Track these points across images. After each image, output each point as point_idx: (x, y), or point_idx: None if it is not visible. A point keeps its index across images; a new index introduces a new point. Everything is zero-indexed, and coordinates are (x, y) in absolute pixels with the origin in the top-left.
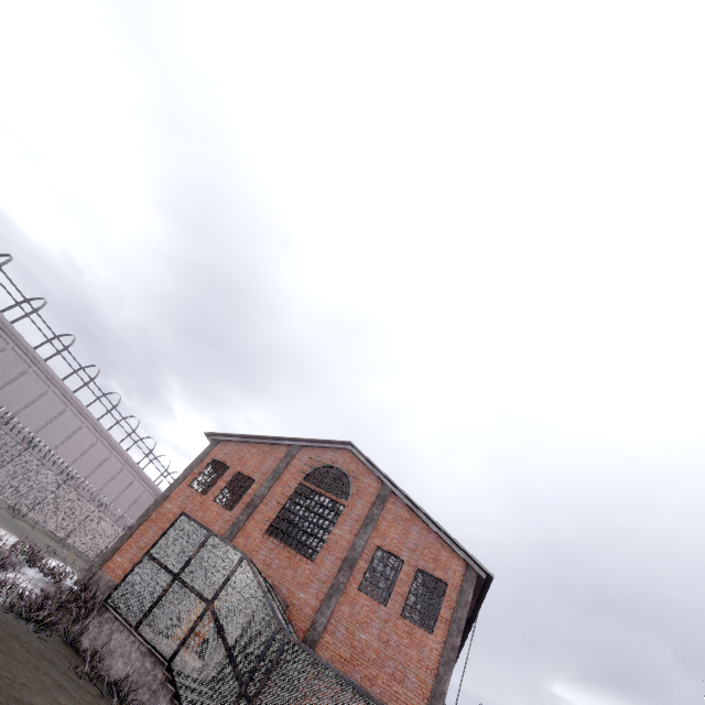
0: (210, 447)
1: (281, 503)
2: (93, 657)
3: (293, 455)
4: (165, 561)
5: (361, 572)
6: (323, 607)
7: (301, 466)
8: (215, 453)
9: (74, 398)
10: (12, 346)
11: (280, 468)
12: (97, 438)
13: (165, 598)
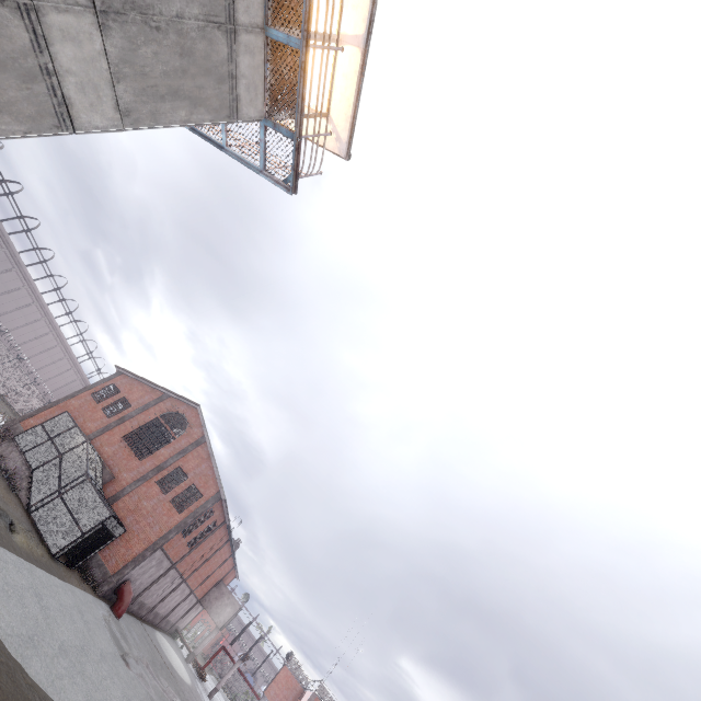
0: (115, 375)
1: (139, 425)
2: (1, 457)
3: (163, 399)
4: (49, 430)
5: (163, 475)
6: (133, 484)
7: (164, 408)
8: (116, 380)
9: (41, 298)
10: (5, 250)
11: (150, 404)
12: (50, 331)
13: (42, 446)
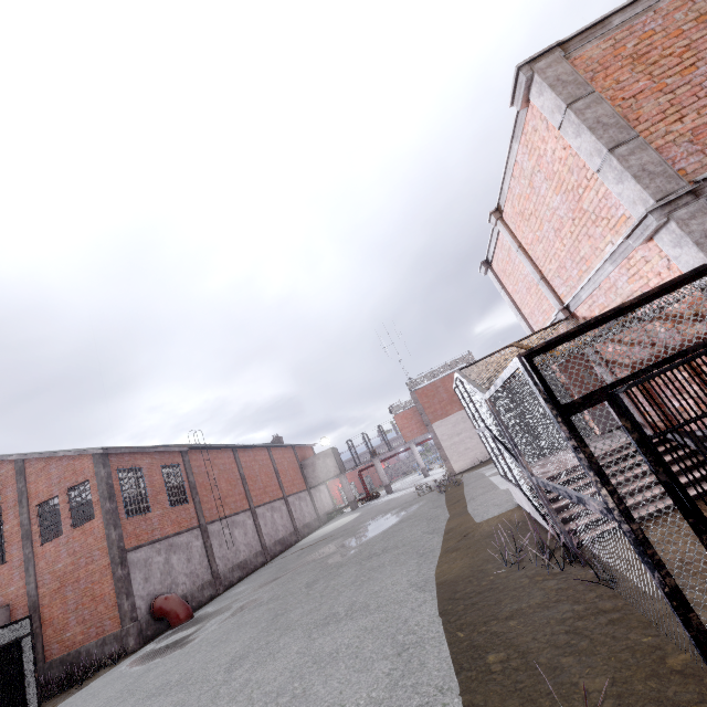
0: None
1: None
2: None
3: None
4: None
5: (38, 532)
6: (27, 580)
7: None
8: None
9: None
10: None
11: None
12: None
13: None
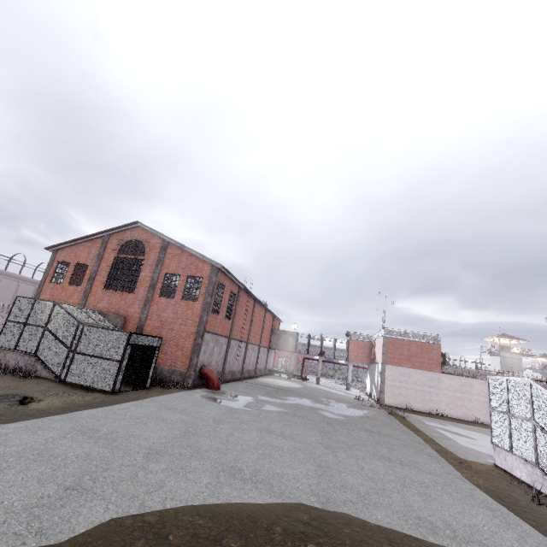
0: (53, 256)
1: (107, 272)
2: None
3: (106, 242)
4: (17, 320)
5: (159, 288)
6: (143, 311)
7: (113, 247)
8: (58, 258)
9: None
10: None
11: (101, 253)
12: None
13: (24, 334)
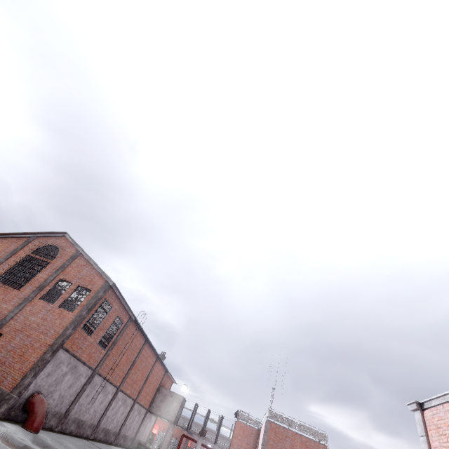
0: None
1: (10, 265)
2: None
3: (29, 241)
4: None
5: (46, 291)
6: (14, 309)
7: (32, 247)
8: None
9: None
10: None
11: (18, 249)
12: None
13: None
